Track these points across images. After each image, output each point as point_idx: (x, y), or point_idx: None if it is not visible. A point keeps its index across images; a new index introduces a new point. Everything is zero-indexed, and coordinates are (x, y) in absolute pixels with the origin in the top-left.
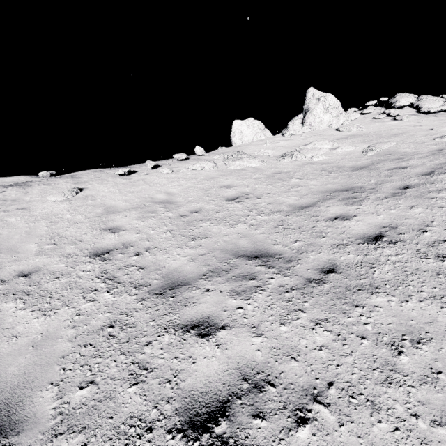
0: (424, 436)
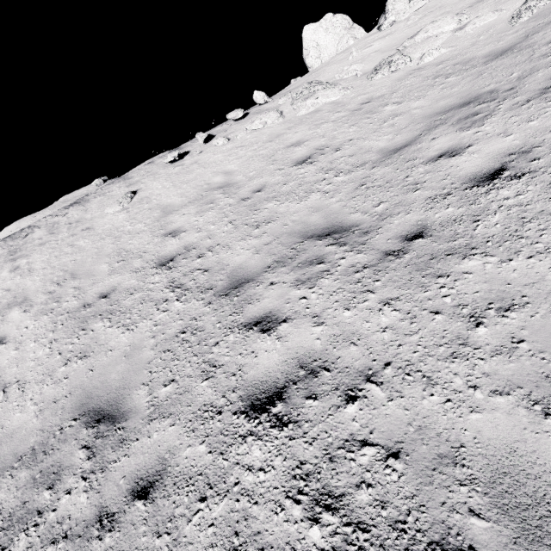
0: (477, 405)
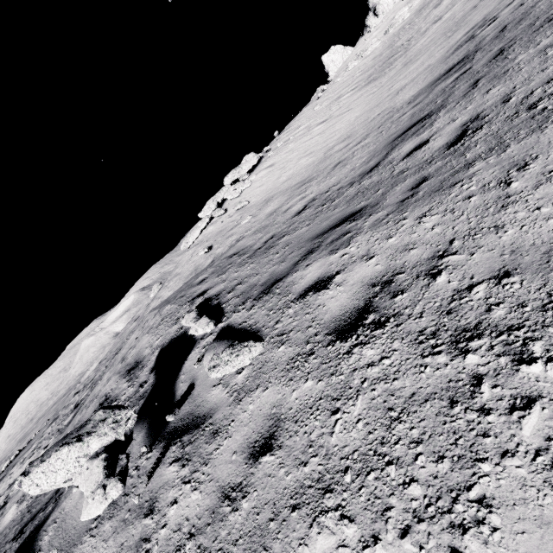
0: None
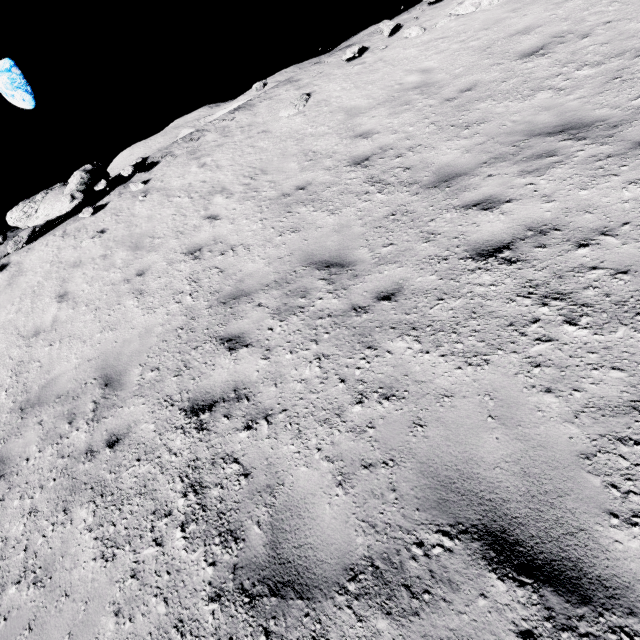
0: None
